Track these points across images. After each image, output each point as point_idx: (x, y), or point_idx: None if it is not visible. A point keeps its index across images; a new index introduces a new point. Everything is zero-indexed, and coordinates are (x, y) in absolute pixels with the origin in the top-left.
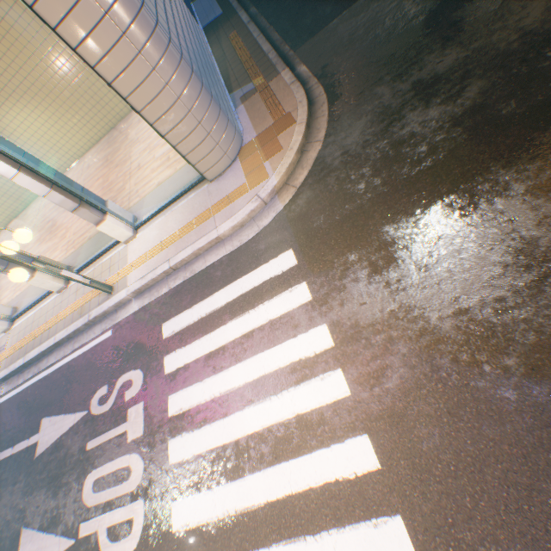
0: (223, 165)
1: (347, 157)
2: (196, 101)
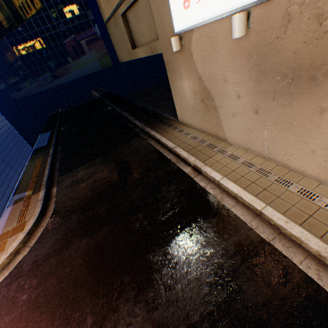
0: None
1: (35, 264)
2: None
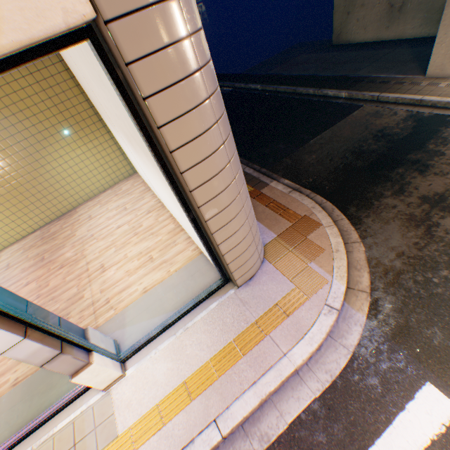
0: (255, 268)
1: (406, 257)
2: (250, 207)
